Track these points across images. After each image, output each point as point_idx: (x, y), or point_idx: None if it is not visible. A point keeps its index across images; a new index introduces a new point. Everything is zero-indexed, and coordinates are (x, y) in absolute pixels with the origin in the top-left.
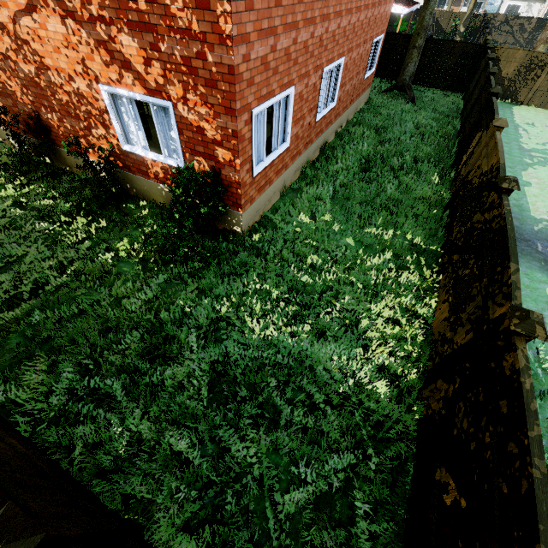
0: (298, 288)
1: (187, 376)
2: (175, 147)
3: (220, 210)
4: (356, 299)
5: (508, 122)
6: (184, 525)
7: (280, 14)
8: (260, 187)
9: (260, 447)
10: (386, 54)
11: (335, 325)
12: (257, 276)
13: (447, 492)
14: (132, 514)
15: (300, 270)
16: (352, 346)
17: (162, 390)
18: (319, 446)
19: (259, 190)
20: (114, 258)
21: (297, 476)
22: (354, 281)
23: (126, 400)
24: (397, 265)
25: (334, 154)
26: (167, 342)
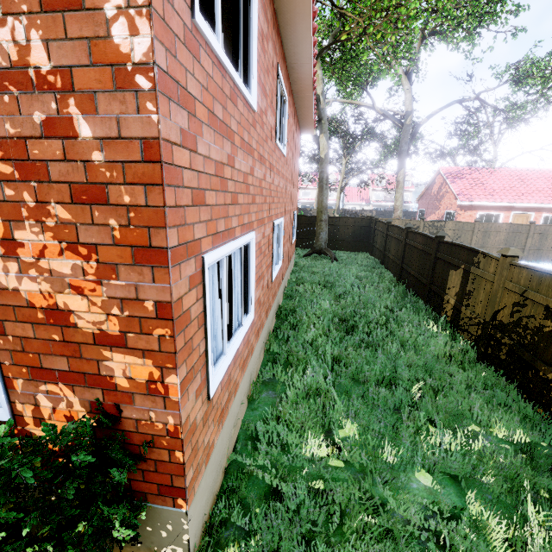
0: None
1: None
2: None
3: (117, 535)
4: None
5: None
6: None
7: (236, 119)
8: (221, 409)
9: None
10: None
11: None
12: None
13: None
14: None
15: None
16: None
17: None
18: None
19: (219, 418)
20: None
21: None
22: None
23: None
24: None
25: (296, 318)
26: None
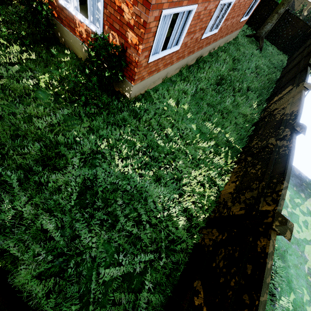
0: (153, 146)
1: (65, 183)
2: (98, 17)
3: (119, 78)
4: (185, 164)
5: None
6: (38, 274)
7: None
8: (151, 71)
9: (100, 238)
10: (258, 10)
11: (168, 177)
12: (130, 130)
13: (197, 297)
14: (3, 263)
15: (158, 135)
16: (173, 192)
17: (46, 188)
18: (135, 245)
19: (149, 73)
20: (35, 85)
21: (117, 260)
22: (187, 152)
23: (17, 189)
24: (215, 151)
25: (203, 66)
26: (57, 157)
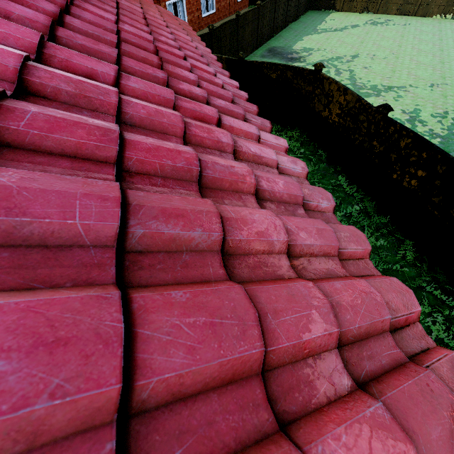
0: None
1: None
2: None
3: None
4: None
5: (320, 20)
6: None
7: None
8: None
9: None
10: None
11: None
12: None
13: None
14: None
15: None
16: None
17: None
18: None
19: None
20: None
21: None
22: None
23: None
24: None
25: None
26: None
